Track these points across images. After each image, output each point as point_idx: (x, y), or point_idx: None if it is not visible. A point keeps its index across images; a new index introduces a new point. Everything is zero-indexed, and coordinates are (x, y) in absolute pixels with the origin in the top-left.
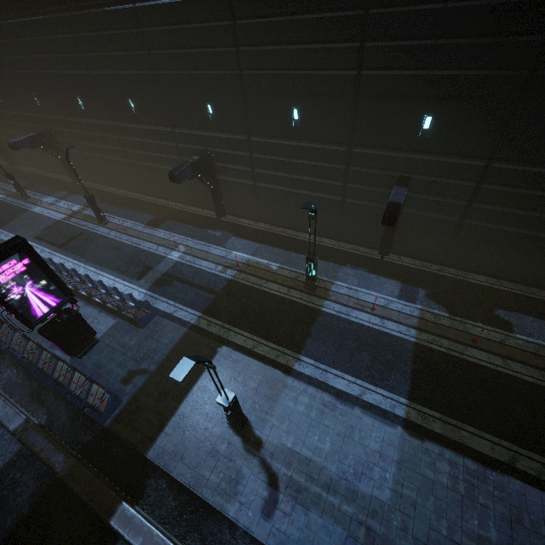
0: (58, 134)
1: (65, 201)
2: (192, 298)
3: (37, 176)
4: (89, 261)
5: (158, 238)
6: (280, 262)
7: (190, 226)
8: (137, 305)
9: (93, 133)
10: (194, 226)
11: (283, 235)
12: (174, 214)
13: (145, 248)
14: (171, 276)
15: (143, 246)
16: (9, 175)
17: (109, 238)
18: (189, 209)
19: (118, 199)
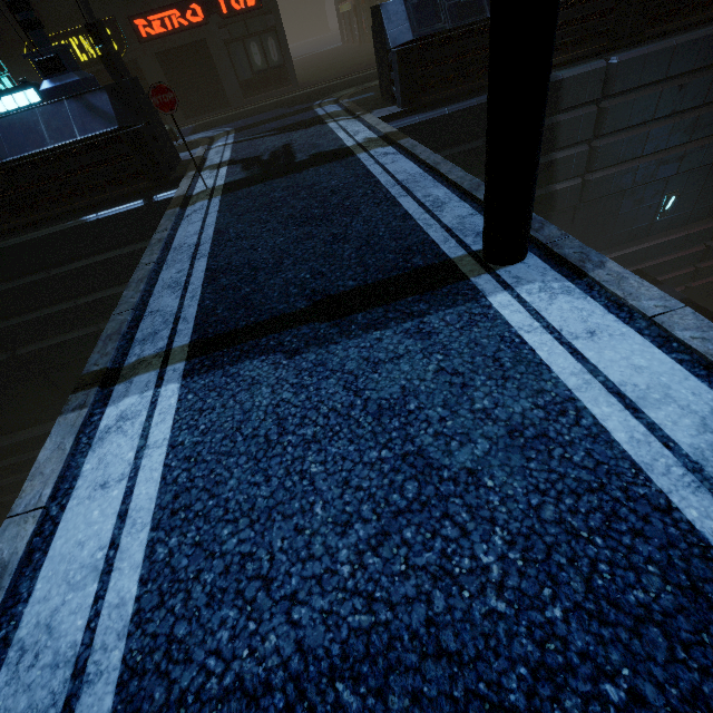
0: None
1: None
2: None
3: None
4: None
5: None
6: None
7: None
8: None
9: None
10: None
11: None
12: None
13: None
14: None
15: None
16: None
17: None
18: None
19: None
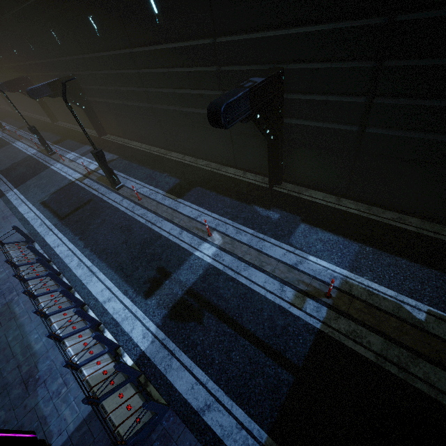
0: (80, 79)
1: (85, 157)
2: (240, 371)
3: (69, 131)
4: (87, 248)
5: (182, 215)
6: (427, 300)
7: (228, 198)
8: (135, 374)
9: (111, 71)
10: (234, 198)
11: (405, 228)
12: (205, 177)
13: (162, 231)
14: (200, 298)
15: (160, 228)
16: (33, 129)
17: (119, 211)
18: (225, 171)
19: (139, 156)
